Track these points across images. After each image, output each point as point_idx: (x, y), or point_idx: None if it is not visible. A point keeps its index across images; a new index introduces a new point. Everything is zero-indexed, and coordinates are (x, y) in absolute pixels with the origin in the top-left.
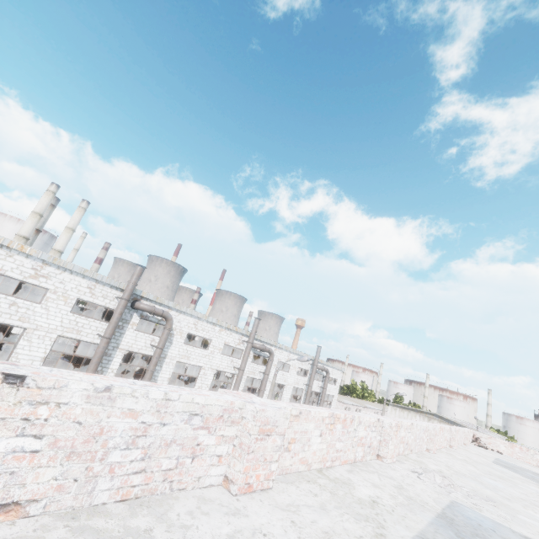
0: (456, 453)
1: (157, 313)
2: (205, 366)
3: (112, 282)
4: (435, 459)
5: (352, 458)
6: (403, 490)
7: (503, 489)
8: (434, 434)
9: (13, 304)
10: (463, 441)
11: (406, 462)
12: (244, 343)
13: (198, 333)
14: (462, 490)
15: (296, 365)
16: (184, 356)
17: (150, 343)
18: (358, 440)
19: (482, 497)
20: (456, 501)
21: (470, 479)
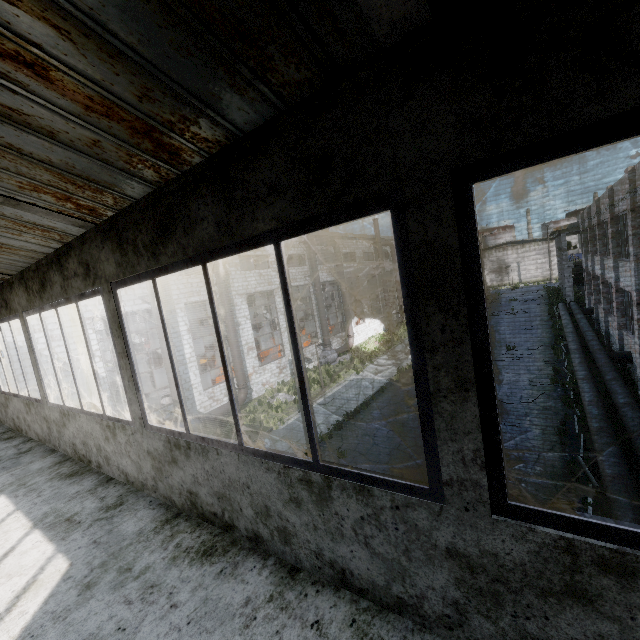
0: None
1: (329, 243)
2: (360, 275)
3: None
4: None
5: None
6: None
7: None
8: None
9: (260, 275)
10: None
11: None
12: (371, 246)
13: (347, 251)
14: None
15: None
16: (348, 273)
17: (328, 271)
18: None
19: None
20: None
21: None
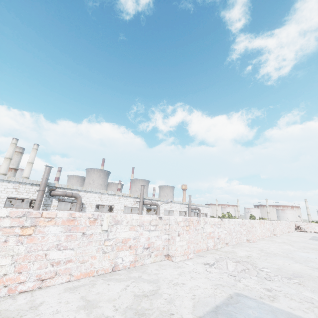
0: (277, 238)
1: (68, 195)
2: None
3: (31, 181)
4: (252, 246)
5: (106, 267)
6: (149, 298)
7: (314, 259)
8: (251, 226)
9: None
10: (287, 230)
11: (209, 256)
12: (138, 203)
13: (103, 203)
14: (261, 272)
15: (177, 209)
16: None
17: None
18: (117, 243)
19: (285, 275)
20: (239, 293)
21: (280, 257)
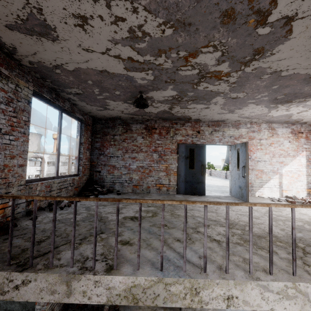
0: None
1: (39, 157)
2: None
3: None
4: None
5: None
6: None
7: None
8: None
9: None
10: None
11: None
12: (67, 159)
13: (51, 160)
14: None
15: None
16: (48, 171)
17: (35, 170)
18: None
19: None
20: None
21: None
